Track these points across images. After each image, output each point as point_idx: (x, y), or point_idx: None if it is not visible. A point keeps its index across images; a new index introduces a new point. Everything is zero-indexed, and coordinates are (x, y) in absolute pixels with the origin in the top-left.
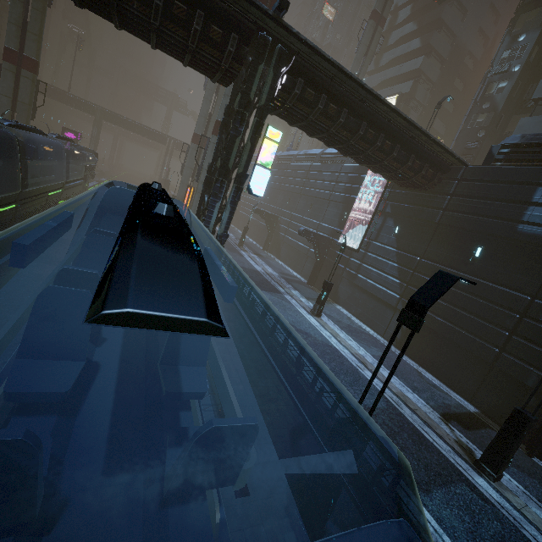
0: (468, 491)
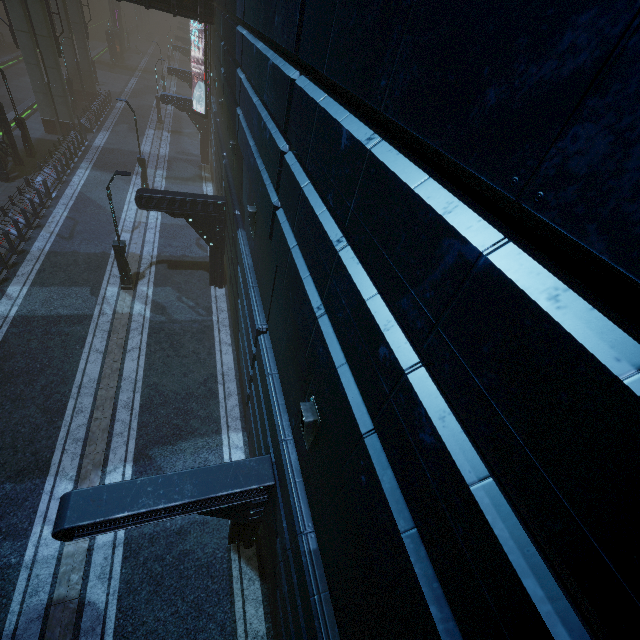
0: (86, 290)
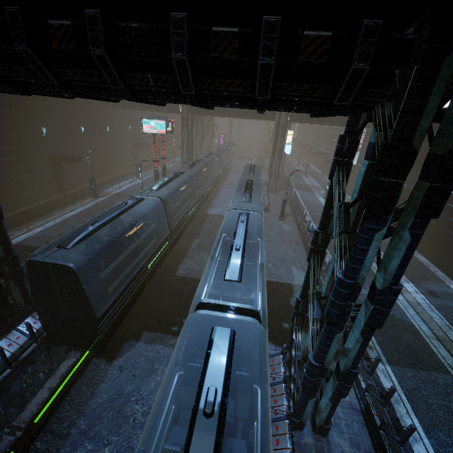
0: None
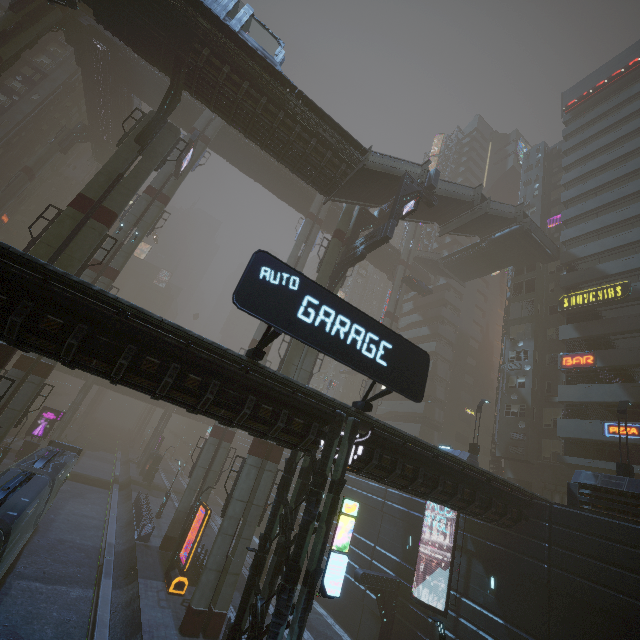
0: None
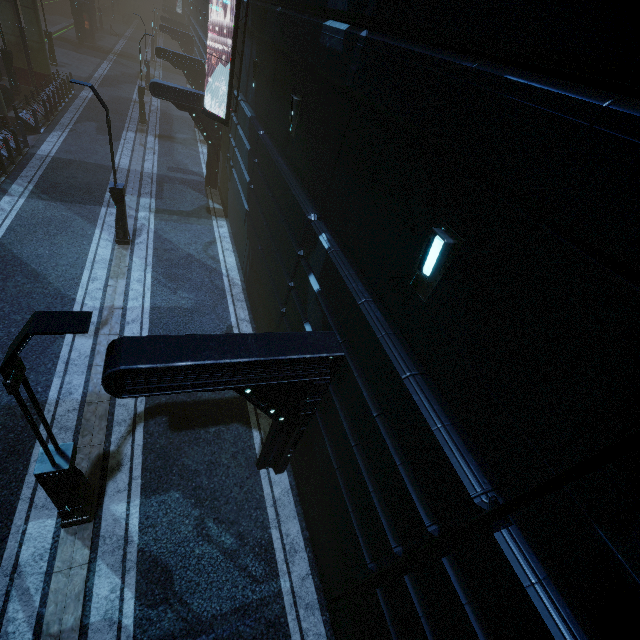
0: None
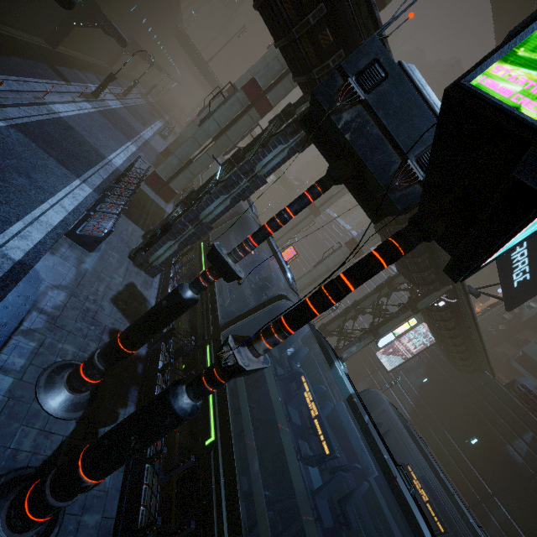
0: None
